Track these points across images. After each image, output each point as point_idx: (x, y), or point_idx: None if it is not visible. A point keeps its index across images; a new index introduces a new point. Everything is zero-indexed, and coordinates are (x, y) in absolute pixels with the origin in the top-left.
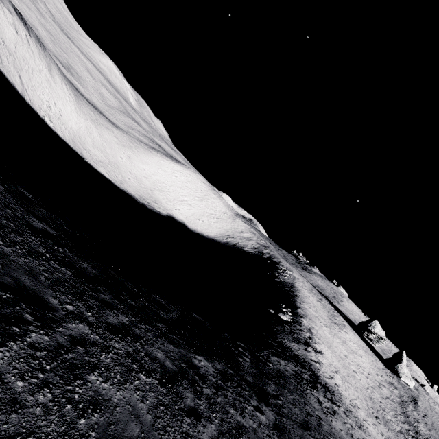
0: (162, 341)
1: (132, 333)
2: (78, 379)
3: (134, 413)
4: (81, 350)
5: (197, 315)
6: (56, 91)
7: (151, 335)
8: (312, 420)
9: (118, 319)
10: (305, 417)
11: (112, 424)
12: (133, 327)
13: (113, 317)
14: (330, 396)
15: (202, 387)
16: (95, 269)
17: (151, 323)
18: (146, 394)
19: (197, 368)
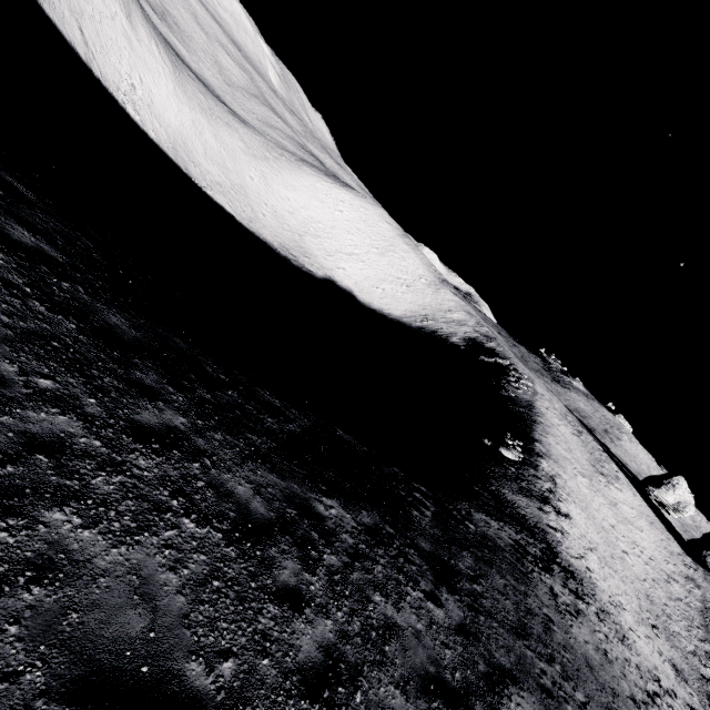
0: (253, 467)
1: (187, 444)
2: (14, 517)
3: (144, 591)
4: (46, 462)
5: (344, 433)
6: (141, 56)
7: (233, 453)
8: (535, 623)
9: (162, 418)
10: (523, 616)
11: (77, 610)
12: (194, 436)
13: (151, 414)
14: (574, 587)
15: (323, 552)
16: (137, 331)
17: (239, 433)
18: (186, 556)
19: (320, 519)
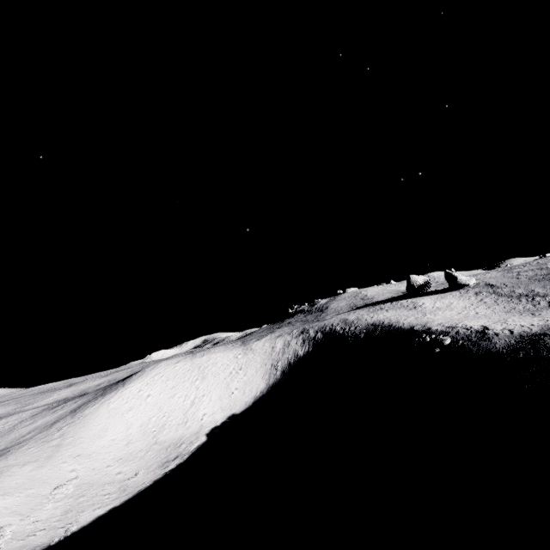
0: None
1: None
2: None
3: None
4: None
5: None
6: None
7: None
8: None
9: None
10: None
11: None
12: None
13: None
14: None
15: None
16: None
17: None
18: None
19: None
